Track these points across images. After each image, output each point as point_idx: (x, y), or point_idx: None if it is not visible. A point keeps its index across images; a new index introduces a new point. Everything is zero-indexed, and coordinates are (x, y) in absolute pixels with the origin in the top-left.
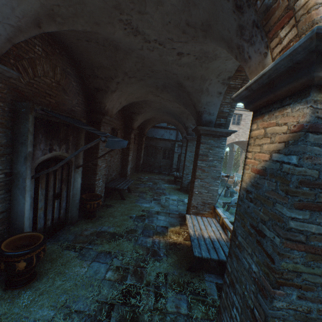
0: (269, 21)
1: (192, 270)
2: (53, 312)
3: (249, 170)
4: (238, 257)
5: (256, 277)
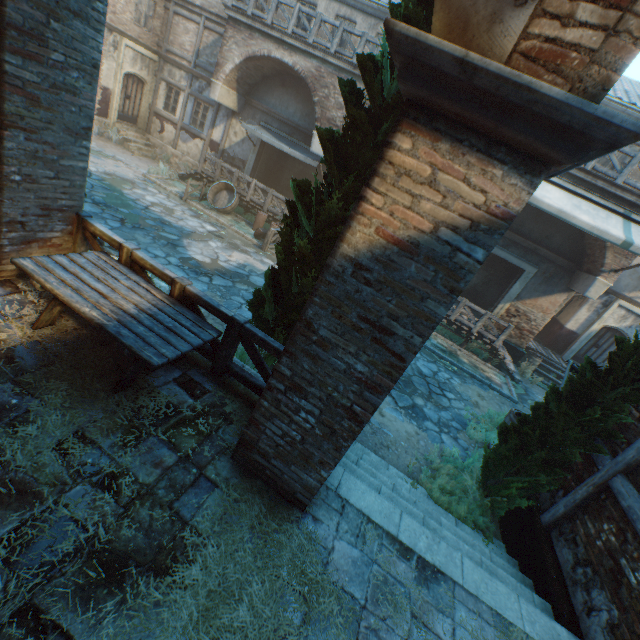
0: None
1: (125, 388)
2: None
3: (371, 229)
4: (318, 357)
5: (365, 377)
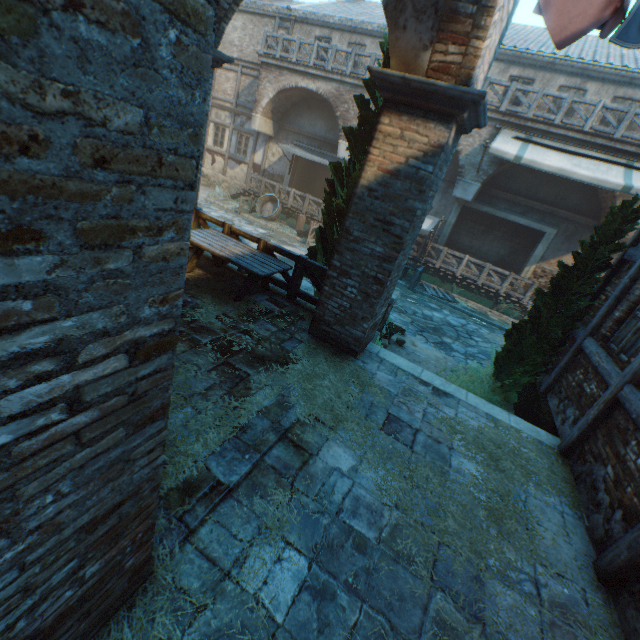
0: (450, 25)
1: (241, 299)
2: (188, 409)
3: (374, 169)
4: (354, 250)
5: (382, 255)
